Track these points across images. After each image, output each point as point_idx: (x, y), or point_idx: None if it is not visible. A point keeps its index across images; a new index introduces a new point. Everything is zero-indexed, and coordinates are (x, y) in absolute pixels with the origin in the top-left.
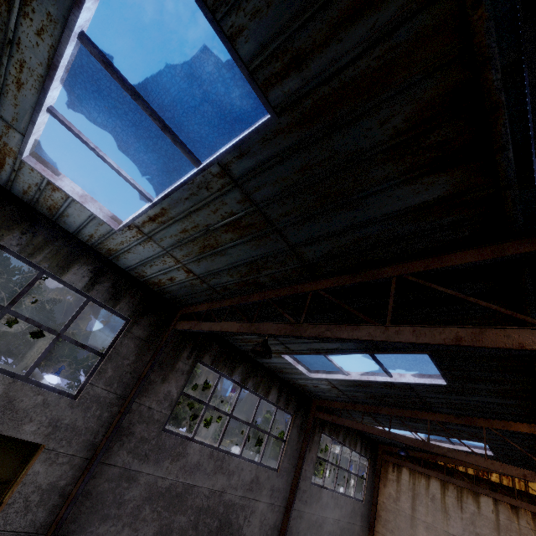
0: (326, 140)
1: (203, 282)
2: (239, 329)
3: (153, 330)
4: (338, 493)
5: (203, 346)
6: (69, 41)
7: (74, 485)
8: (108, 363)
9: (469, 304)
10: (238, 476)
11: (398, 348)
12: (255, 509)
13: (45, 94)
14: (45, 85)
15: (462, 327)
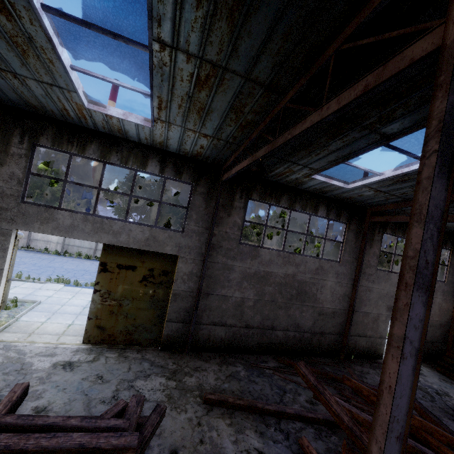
0: None
1: (219, 140)
2: (247, 163)
3: (210, 186)
4: None
5: (249, 188)
6: (41, 16)
7: (200, 272)
8: (191, 212)
9: None
10: (304, 266)
11: (407, 128)
12: (325, 285)
13: (61, 59)
14: (57, 54)
15: (371, 73)
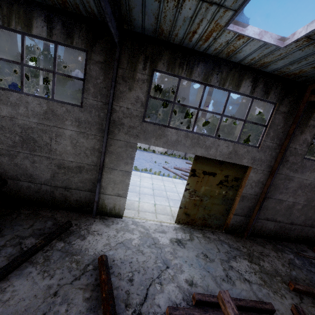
0: None
1: None
2: None
3: (291, 105)
4: None
5: None
6: None
7: (266, 181)
8: (269, 130)
9: None
10: None
11: None
12: None
13: None
14: None
15: None
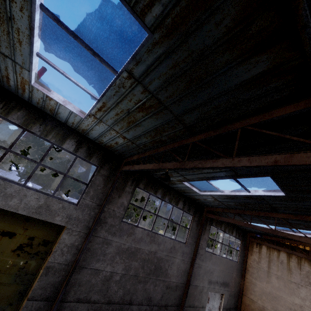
0: (184, 44)
1: (132, 143)
2: (153, 167)
3: (111, 171)
4: (222, 257)
5: (139, 179)
6: (36, 11)
7: (82, 245)
8: (90, 188)
9: (294, 142)
10: (163, 245)
11: (250, 174)
12: (174, 262)
13: (32, 45)
14: (31, 40)
15: (279, 154)
